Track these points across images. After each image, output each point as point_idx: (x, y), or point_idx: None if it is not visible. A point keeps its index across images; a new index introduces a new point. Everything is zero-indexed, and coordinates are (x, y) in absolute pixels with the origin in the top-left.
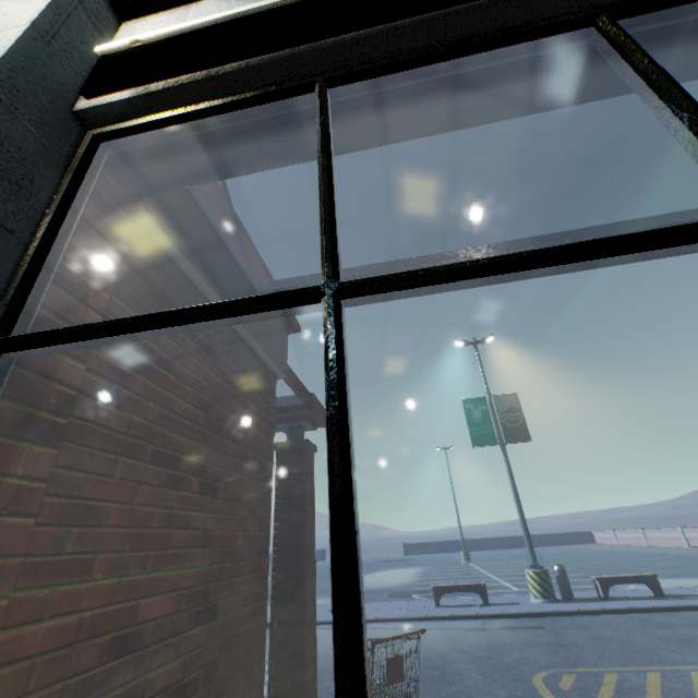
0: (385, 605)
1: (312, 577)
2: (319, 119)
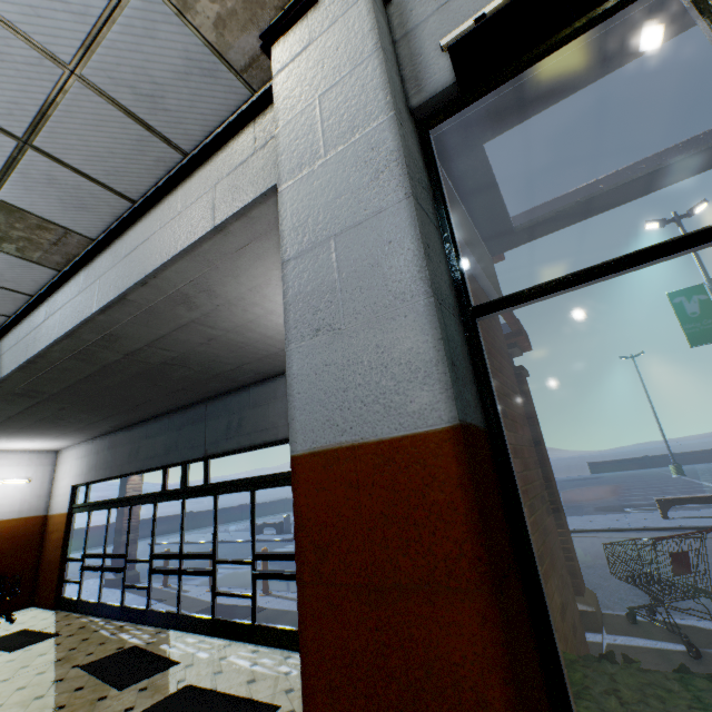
0: (597, 518)
1: (555, 488)
2: (710, 10)
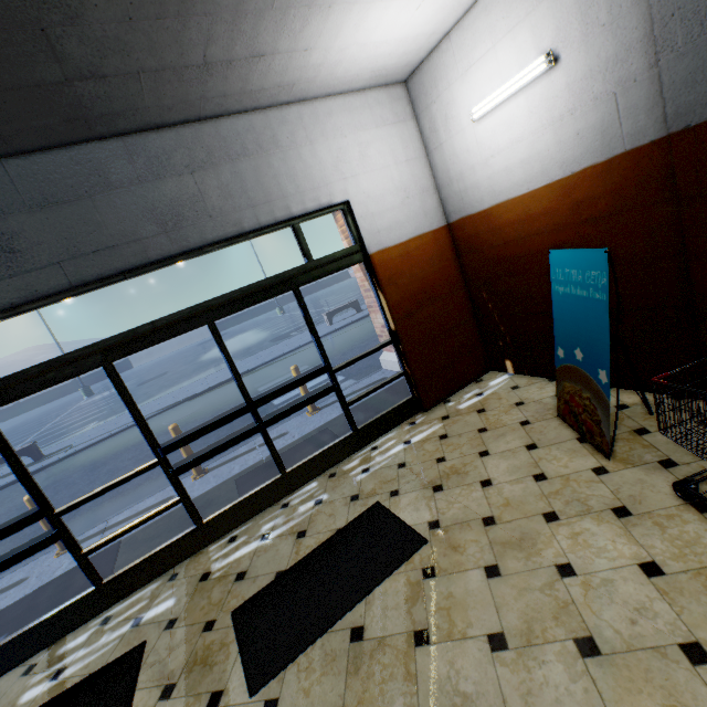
0: (291, 341)
1: None
2: None
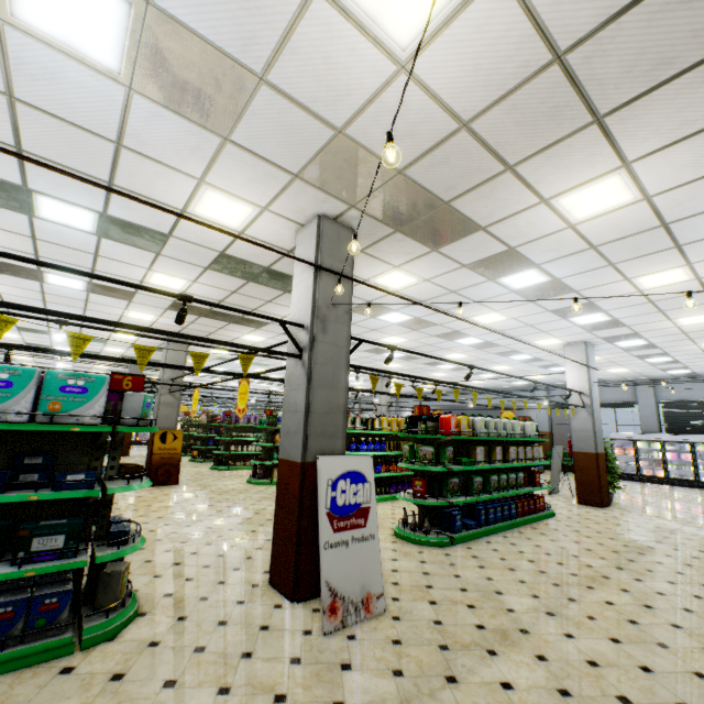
0: None
1: None
2: None
